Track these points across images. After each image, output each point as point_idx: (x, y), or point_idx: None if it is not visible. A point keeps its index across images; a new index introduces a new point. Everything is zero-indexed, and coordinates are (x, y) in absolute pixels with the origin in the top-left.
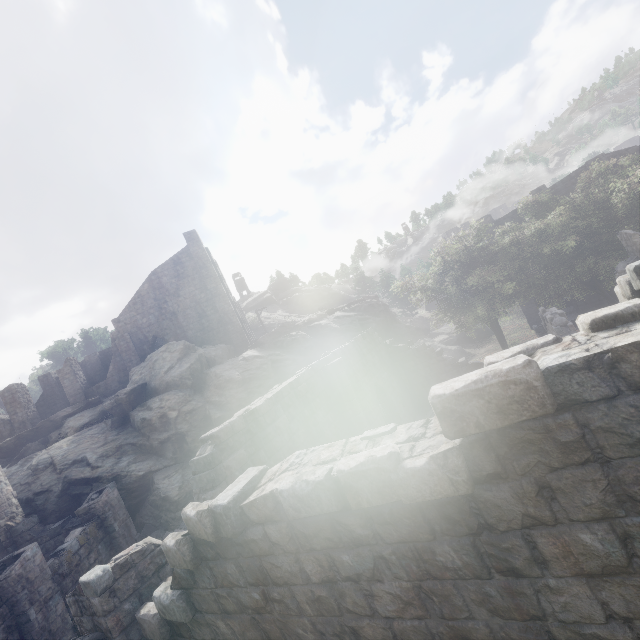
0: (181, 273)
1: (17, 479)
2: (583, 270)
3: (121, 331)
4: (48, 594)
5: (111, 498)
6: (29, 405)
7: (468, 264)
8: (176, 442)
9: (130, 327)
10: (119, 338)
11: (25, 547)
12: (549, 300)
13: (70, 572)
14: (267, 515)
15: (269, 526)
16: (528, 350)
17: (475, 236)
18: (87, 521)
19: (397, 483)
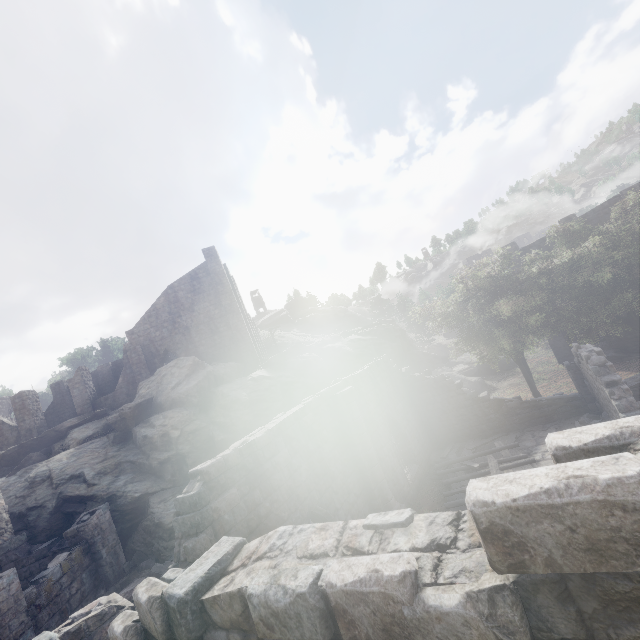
0: (197, 288)
1: (13, 491)
2: (620, 304)
3: (134, 343)
4: (20, 629)
5: (102, 521)
6: (38, 413)
7: (492, 292)
8: (176, 463)
9: (143, 339)
10: (131, 350)
11: (3, 573)
12: (581, 334)
13: (48, 603)
14: (233, 620)
15: (235, 635)
16: (624, 436)
17: (500, 263)
18: (74, 545)
19: (413, 624)
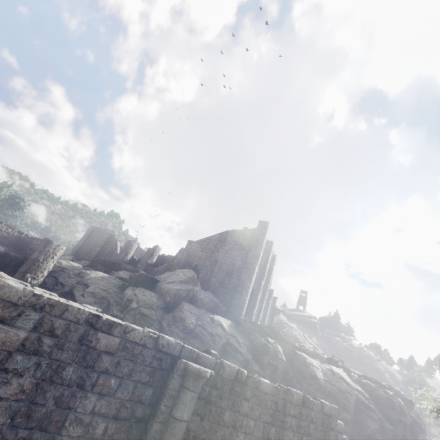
0: (240, 241)
1: (73, 271)
2: None
3: (186, 250)
4: None
5: None
6: (129, 255)
7: None
8: None
9: (191, 251)
10: (182, 252)
11: None
12: None
13: None
14: None
15: None
16: None
17: None
18: None
19: None
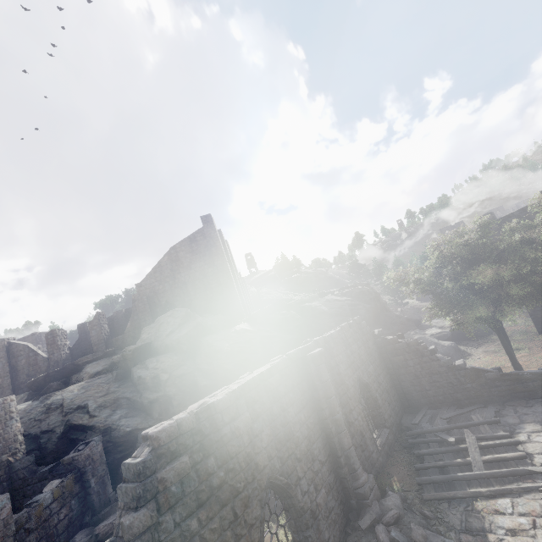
0: (195, 249)
1: (34, 414)
2: None
3: (141, 294)
4: None
5: (94, 452)
6: (64, 348)
7: (469, 260)
8: (163, 403)
9: (149, 291)
10: (139, 300)
11: None
12: None
13: (36, 528)
14: None
15: None
16: None
17: (479, 231)
18: (69, 471)
19: None
